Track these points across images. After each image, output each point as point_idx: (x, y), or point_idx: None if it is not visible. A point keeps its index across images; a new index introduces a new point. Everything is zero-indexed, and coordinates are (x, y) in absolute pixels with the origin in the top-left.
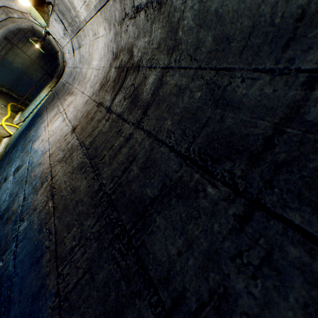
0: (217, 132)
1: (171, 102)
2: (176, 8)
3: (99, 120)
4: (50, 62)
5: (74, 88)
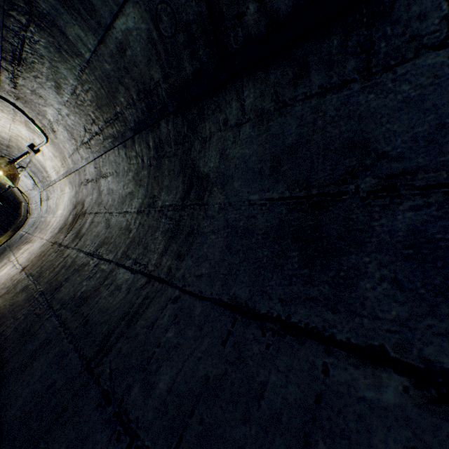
0: (103, 239)
1: (94, 230)
2: (102, 184)
3: (50, 254)
4: (8, 214)
5: (34, 236)
